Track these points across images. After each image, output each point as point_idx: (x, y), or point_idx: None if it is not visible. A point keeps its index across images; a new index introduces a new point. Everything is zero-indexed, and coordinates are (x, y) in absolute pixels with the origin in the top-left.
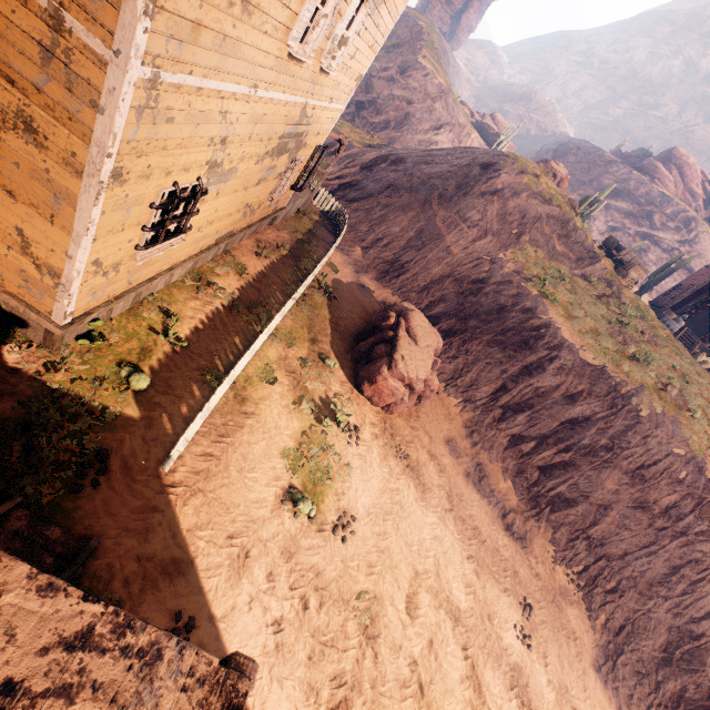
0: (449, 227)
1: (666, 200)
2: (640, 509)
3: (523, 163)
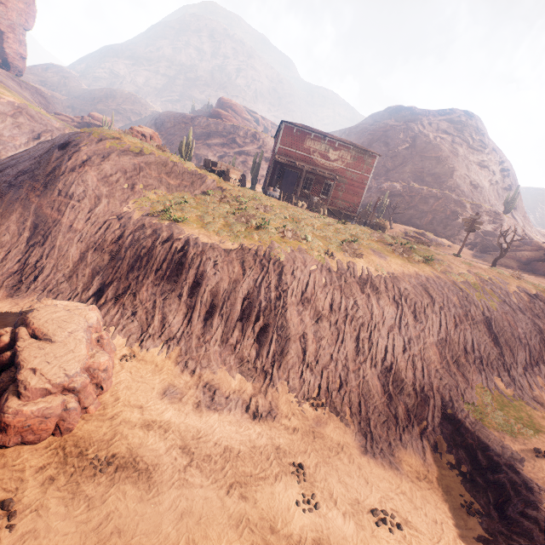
0: (60, 210)
1: (236, 128)
2: (320, 320)
3: (98, 133)
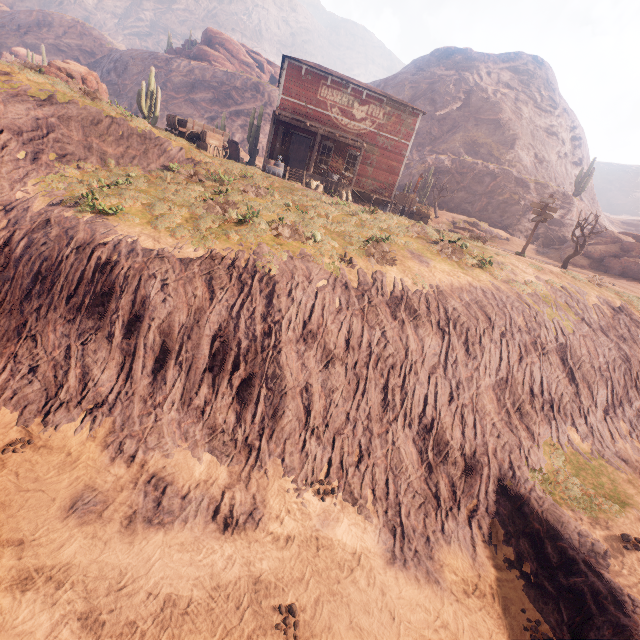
0: None
1: (230, 76)
2: (331, 363)
3: None
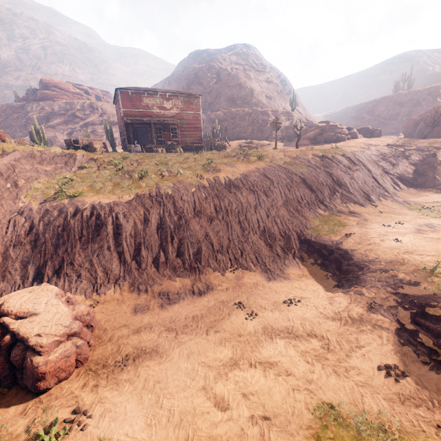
0: None
1: (71, 104)
2: (212, 221)
3: None
